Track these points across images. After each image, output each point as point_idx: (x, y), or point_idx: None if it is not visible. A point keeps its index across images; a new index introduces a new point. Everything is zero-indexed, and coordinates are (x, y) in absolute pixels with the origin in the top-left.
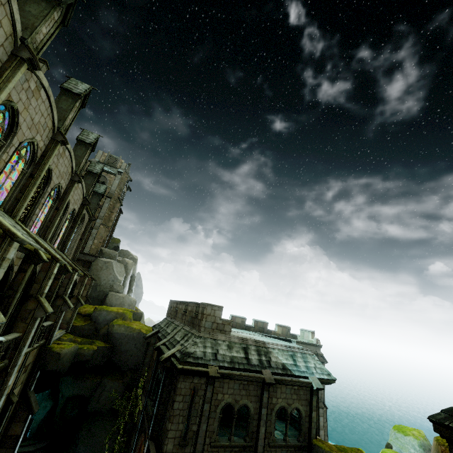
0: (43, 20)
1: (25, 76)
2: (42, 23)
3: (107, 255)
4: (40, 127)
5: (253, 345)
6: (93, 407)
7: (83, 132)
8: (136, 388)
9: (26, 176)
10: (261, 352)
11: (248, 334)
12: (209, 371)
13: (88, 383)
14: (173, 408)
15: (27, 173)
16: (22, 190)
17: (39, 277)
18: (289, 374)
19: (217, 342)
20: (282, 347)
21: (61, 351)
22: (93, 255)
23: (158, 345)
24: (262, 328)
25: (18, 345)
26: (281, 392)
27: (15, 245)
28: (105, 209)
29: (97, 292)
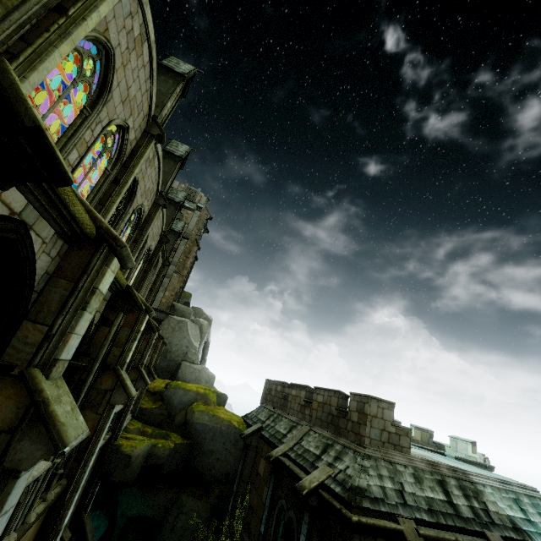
0: None
1: (130, 7)
2: None
3: (180, 313)
4: (135, 107)
5: (450, 475)
6: (165, 538)
7: (171, 142)
8: (230, 516)
9: (109, 180)
10: (467, 491)
11: None
12: (403, 530)
13: (159, 498)
14: None
15: (111, 175)
16: (102, 201)
17: (121, 335)
18: None
19: (396, 467)
20: (494, 482)
21: (132, 452)
22: (163, 312)
23: (275, 454)
24: None
25: (83, 453)
26: None
27: (114, 265)
28: (180, 252)
29: (166, 361)
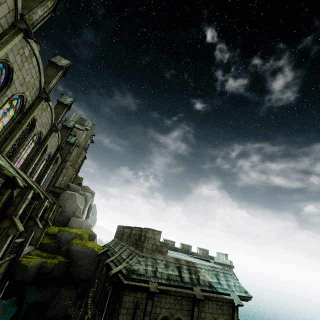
0: (39, 4)
1: (21, 44)
2: (38, 6)
3: (72, 189)
4: (30, 86)
5: (184, 264)
6: (50, 313)
7: (62, 96)
8: (86, 297)
9: (15, 121)
10: (191, 271)
11: (179, 255)
12: (149, 287)
13: (48, 291)
14: (118, 319)
15: (16, 119)
16: (10, 132)
17: (16, 200)
18: (214, 291)
19: (156, 261)
20: (208, 267)
21: (28, 264)
22: (61, 188)
23: (107, 261)
24: (187, 250)
25: None
26: (208, 307)
27: None
28: (73, 154)
29: (62, 217)
